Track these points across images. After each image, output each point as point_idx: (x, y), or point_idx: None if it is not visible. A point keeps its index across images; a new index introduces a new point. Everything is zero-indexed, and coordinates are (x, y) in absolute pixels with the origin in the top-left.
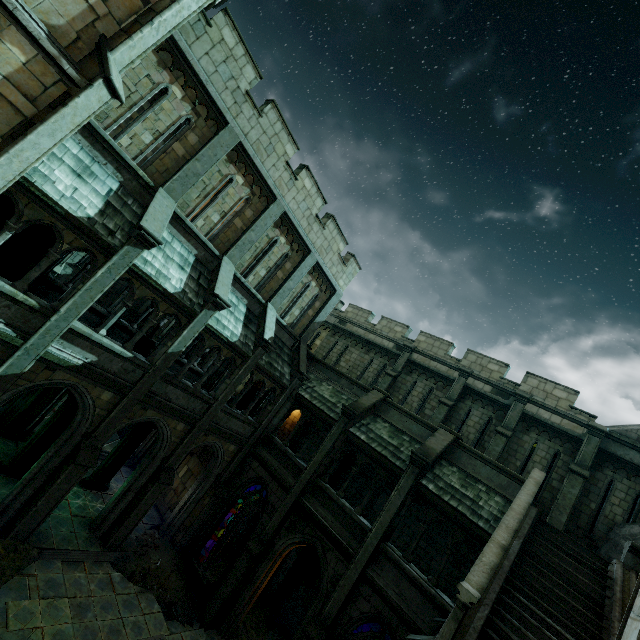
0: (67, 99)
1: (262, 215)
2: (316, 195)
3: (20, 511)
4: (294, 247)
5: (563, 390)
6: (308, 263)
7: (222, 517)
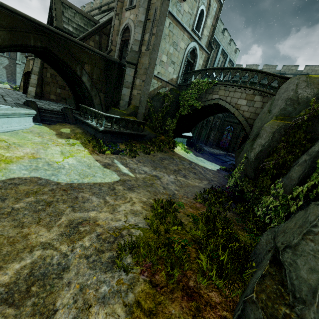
0: (209, 58)
1: (218, 53)
2: (228, 36)
3: (196, 140)
4: (223, 57)
5: (318, 67)
6: (227, 60)
7: (222, 136)
